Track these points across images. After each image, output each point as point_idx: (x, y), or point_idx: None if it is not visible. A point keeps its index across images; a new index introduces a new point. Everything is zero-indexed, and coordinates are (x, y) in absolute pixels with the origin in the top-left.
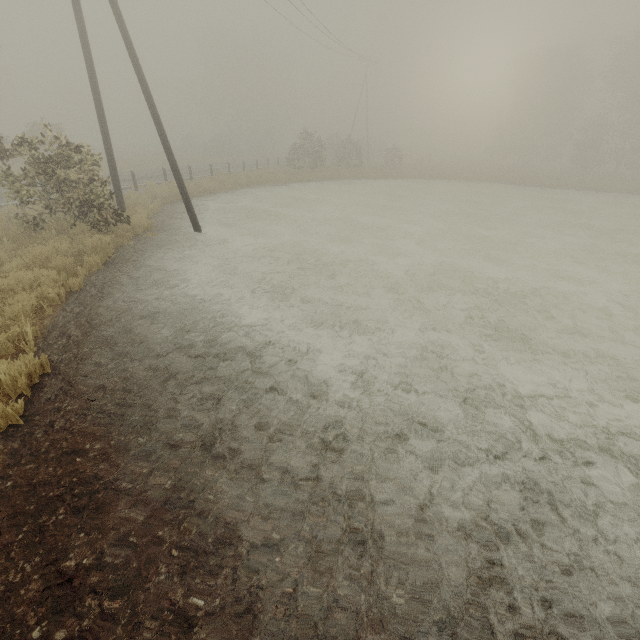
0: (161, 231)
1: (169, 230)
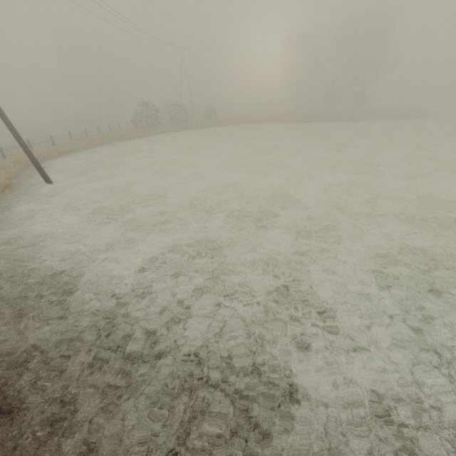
0: (19, 187)
1: (26, 185)
